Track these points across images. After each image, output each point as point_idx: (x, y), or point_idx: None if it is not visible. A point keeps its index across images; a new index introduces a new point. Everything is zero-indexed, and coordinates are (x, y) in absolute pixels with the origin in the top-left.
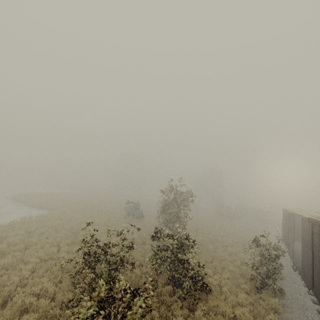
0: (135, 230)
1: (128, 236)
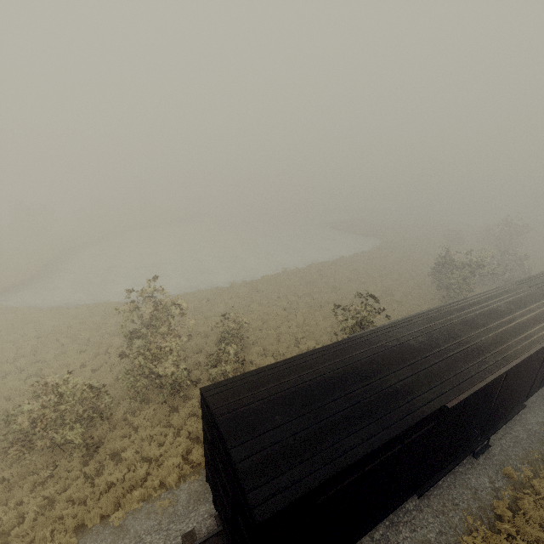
0: (464, 254)
1: (463, 257)
